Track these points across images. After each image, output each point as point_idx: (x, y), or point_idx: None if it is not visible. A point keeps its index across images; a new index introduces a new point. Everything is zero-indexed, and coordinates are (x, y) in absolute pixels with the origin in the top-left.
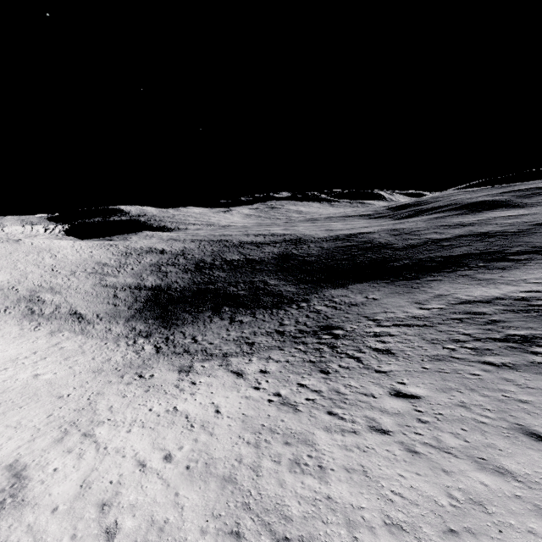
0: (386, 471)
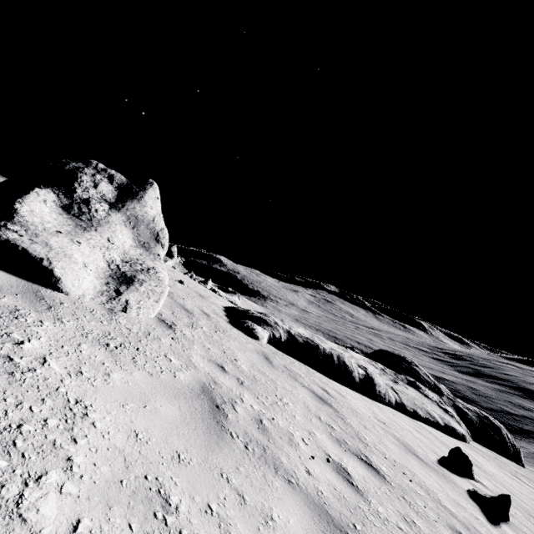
0: None
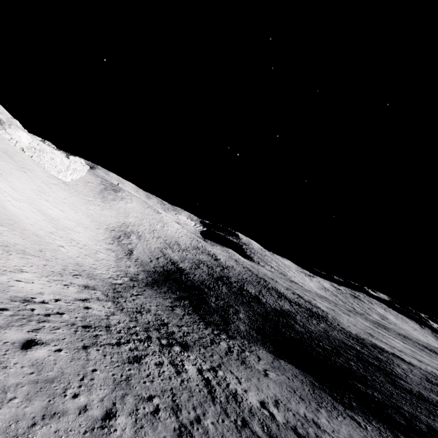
0: None
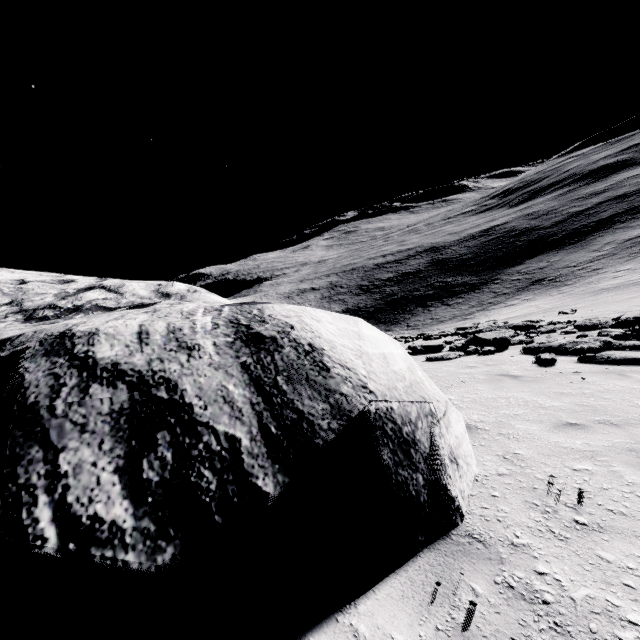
0: (631, 276)
